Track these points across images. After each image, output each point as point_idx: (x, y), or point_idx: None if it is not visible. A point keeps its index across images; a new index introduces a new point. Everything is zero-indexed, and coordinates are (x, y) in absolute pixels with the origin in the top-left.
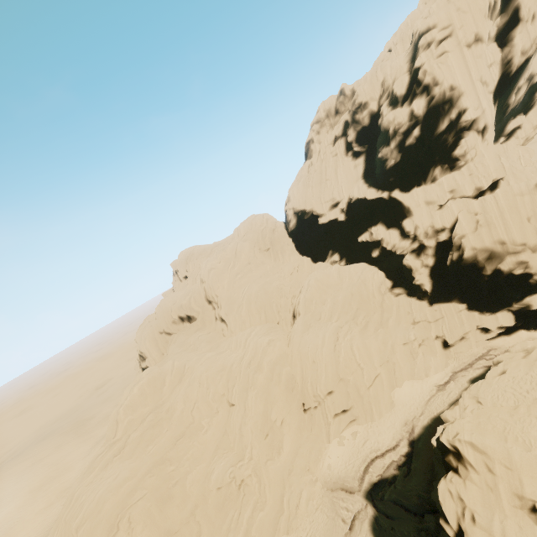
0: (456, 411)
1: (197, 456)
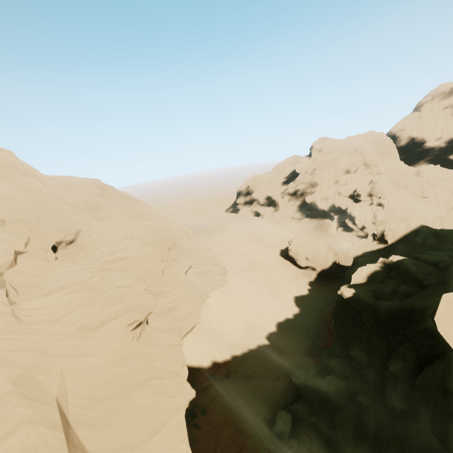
0: None
1: None
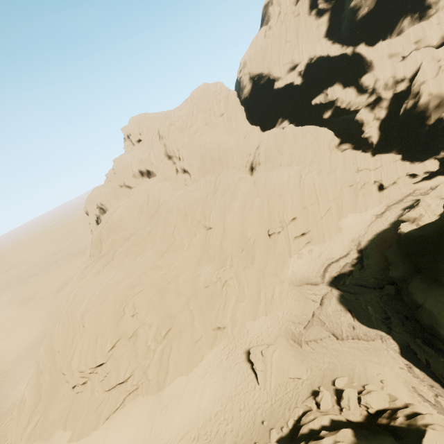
0: (419, 209)
1: (183, 265)
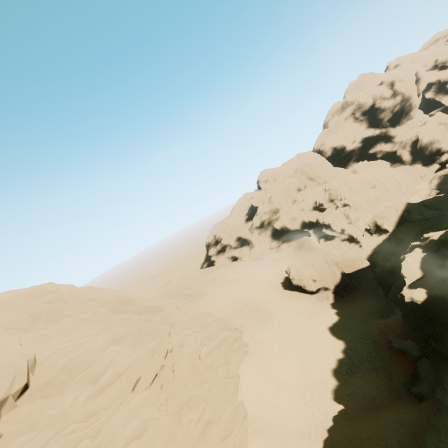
0: None
1: None
